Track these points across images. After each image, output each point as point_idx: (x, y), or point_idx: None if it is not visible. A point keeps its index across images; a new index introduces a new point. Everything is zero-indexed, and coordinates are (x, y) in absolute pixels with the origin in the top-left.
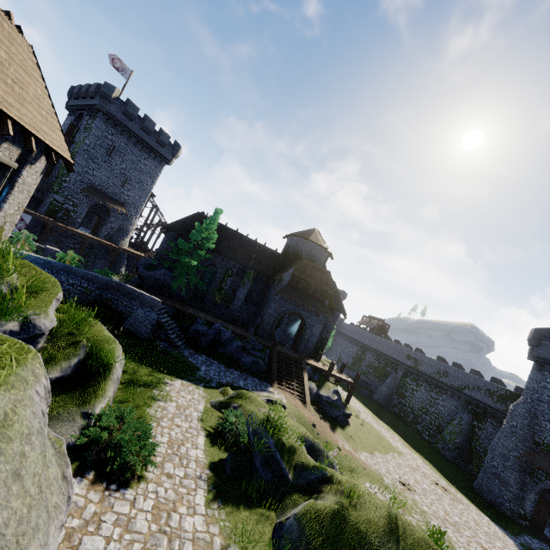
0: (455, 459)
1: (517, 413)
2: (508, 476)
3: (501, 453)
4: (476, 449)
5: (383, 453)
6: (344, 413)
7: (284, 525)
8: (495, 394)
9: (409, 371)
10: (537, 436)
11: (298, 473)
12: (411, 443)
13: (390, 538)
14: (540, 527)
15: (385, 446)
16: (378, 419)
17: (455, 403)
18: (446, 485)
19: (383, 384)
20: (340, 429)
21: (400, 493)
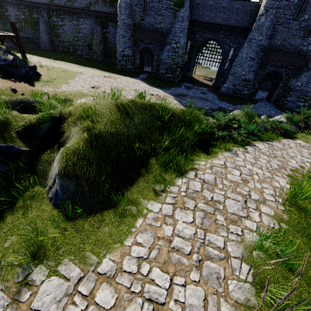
0: (104, 60)
1: (122, 9)
2: (128, 52)
3: (122, 41)
4: (110, 48)
5: (73, 79)
6: (30, 68)
7: (56, 190)
8: (107, 1)
9: (50, 10)
10: (134, 19)
11: (29, 138)
12: (82, 64)
13: (129, 119)
14: (143, 68)
15: (71, 74)
16: (55, 61)
17: (90, 22)
18: (109, 75)
19: (40, 32)
20: (37, 81)
21: (95, 93)
